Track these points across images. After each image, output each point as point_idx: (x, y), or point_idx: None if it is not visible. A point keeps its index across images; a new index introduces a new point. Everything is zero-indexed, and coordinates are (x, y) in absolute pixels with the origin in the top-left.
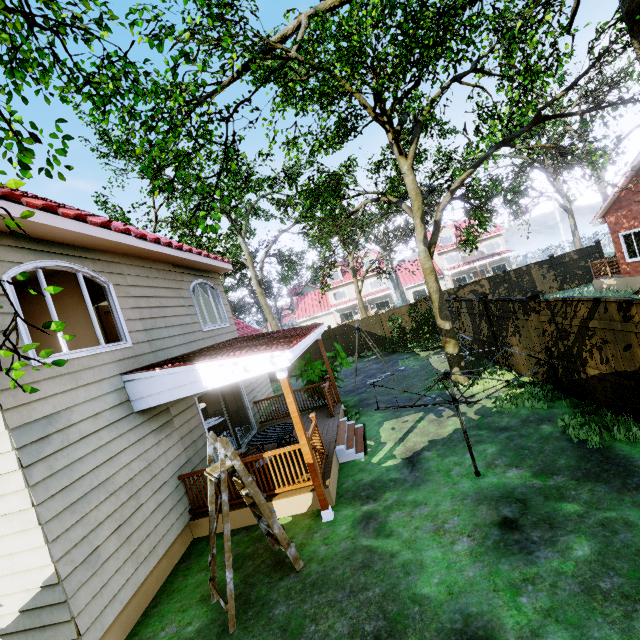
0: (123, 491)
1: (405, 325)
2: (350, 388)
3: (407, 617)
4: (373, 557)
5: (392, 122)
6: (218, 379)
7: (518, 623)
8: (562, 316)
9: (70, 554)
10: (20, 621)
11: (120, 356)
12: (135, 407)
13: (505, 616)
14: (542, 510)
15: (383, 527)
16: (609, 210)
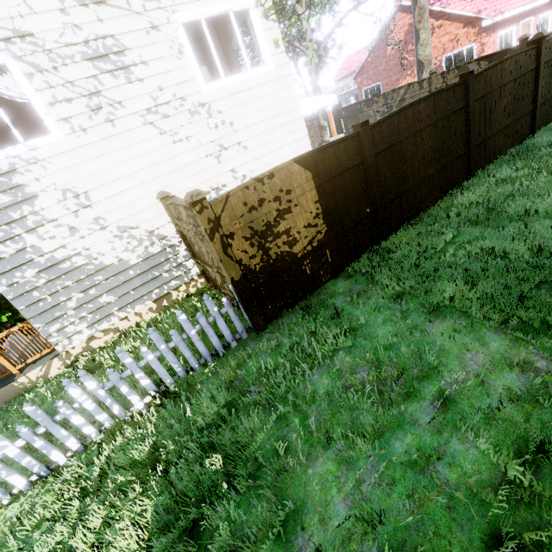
0: None
1: None
2: None
3: None
4: None
5: None
6: (306, 109)
7: None
8: (391, 99)
9: None
10: None
11: None
12: None
13: None
14: None
15: None
16: (358, 74)
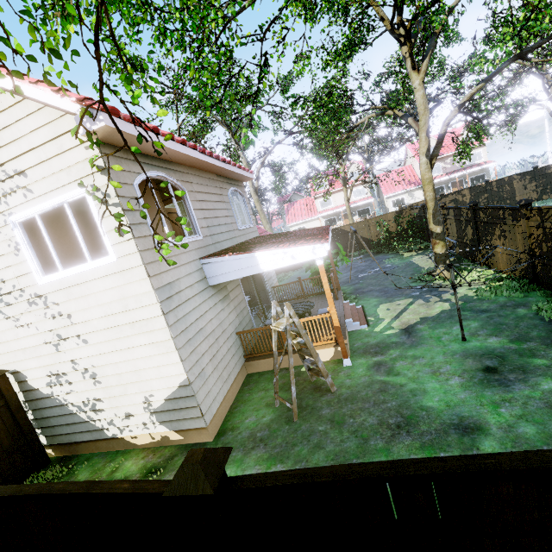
0: (210, 337)
1: (390, 230)
2: (344, 280)
3: (418, 417)
4: (387, 386)
5: (410, 36)
6: (271, 264)
7: (498, 421)
8: (551, 222)
9: (192, 369)
10: (165, 405)
11: (197, 245)
12: (210, 282)
13: (489, 418)
14: (517, 362)
15: (391, 370)
16: None
